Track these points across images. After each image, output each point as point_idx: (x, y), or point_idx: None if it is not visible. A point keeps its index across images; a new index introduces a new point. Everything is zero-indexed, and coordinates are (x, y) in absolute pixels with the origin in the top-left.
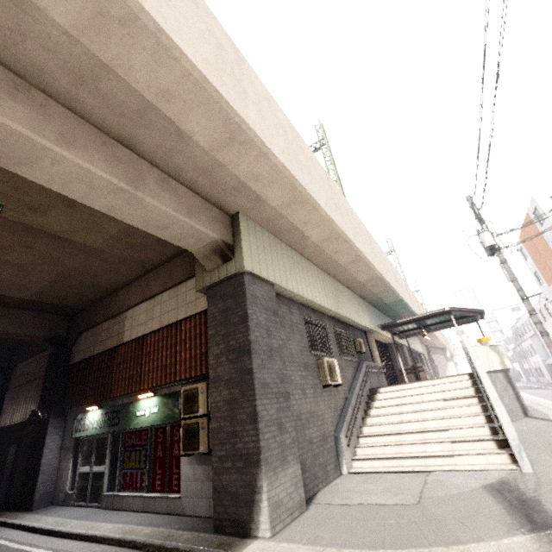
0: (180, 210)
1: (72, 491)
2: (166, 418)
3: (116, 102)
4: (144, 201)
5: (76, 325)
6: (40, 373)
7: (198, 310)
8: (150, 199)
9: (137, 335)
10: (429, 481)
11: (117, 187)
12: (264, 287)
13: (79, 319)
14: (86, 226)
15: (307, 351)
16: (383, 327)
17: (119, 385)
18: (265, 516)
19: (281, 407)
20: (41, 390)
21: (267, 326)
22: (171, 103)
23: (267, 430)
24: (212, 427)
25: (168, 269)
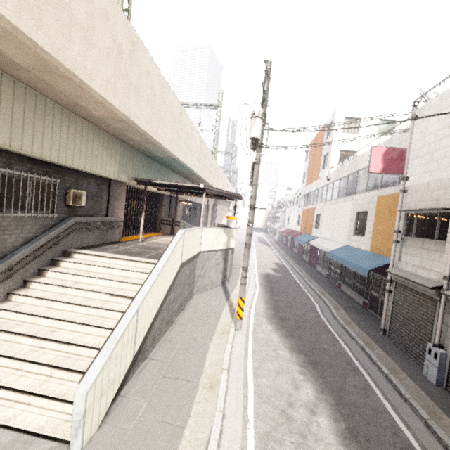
0: None
1: None
2: None
3: None
4: None
5: None
6: None
7: None
8: None
9: None
10: None
11: None
12: None
13: None
14: None
15: None
16: (139, 181)
17: None
18: None
19: None
20: None
21: None
22: None
23: None
24: None
25: None
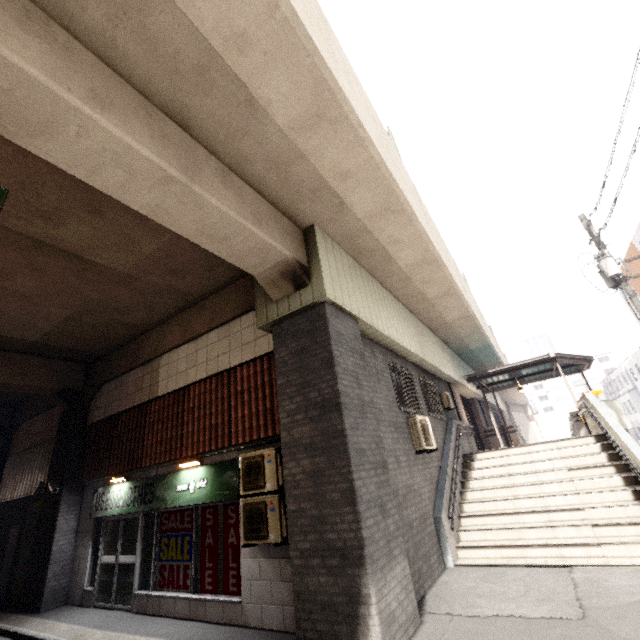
0: (246, 215)
1: (91, 587)
2: (219, 495)
3: (169, 50)
4: (201, 198)
5: (95, 375)
6: (49, 436)
7: (259, 354)
8: (209, 196)
9: (176, 387)
10: (579, 581)
11: (167, 175)
12: (347, 322)
13: (99, 367)
14: (115, 242)
15: (395, 407)
16: (470, 378)
17: (153, 451)
18: (376, 638)
19: (380, 481)
20: (51, 456)
21: (356, 373)
22: (245, 55)
23: (369, 514)
24: (289, 509)
25: (216, 302)
